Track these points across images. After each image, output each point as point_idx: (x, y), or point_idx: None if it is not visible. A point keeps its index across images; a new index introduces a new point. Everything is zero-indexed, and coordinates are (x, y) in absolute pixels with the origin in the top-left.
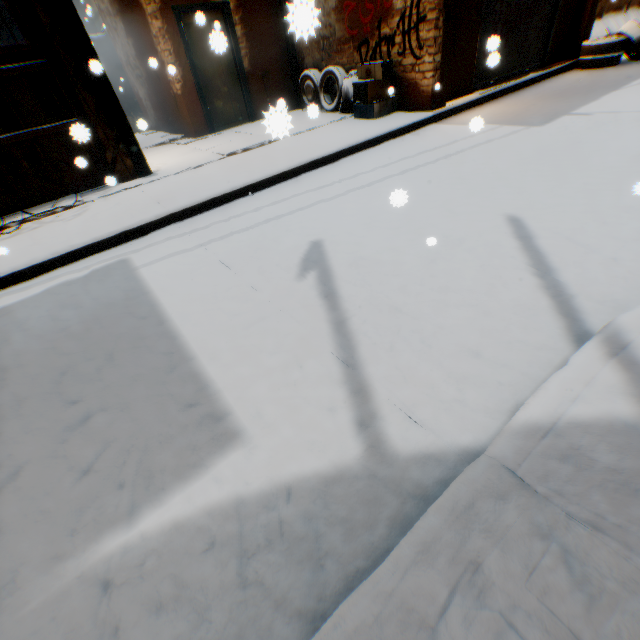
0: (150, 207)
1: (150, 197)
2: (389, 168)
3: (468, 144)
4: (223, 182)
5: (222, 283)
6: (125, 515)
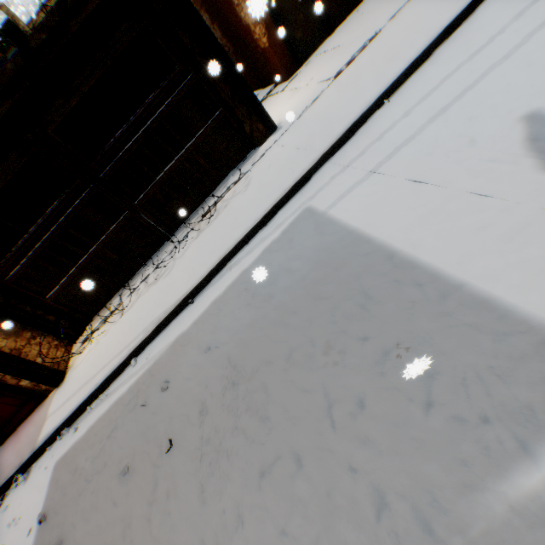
0: (301, 156)
1: (292, 148)
2: None
3: None
4: (353, 104)
5: (430, 201)
6: (516, 452)
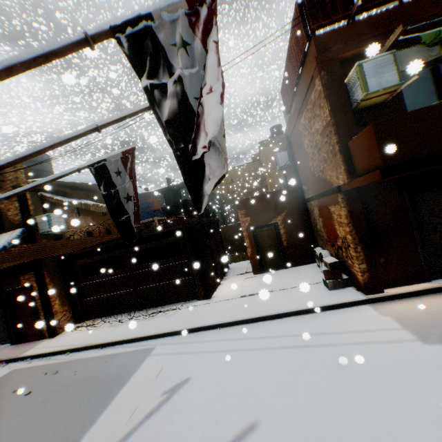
0: (183, 322)
1: (191, 315)
2: (282, 339)
3: (347, 339)
4: (214, 317)
5: (148, 380)
6: None
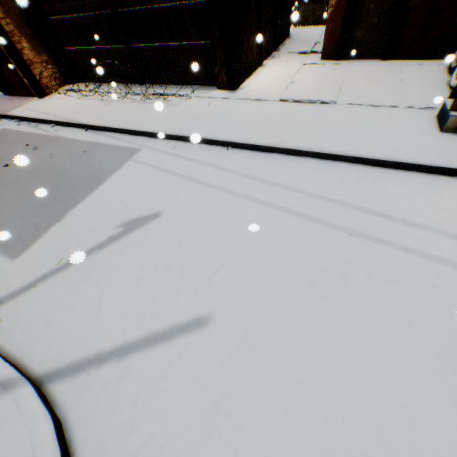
0: (182, 123)
1: (198, 114)
2: (306, 200)
3: (414, 242)
4: (225, 129)
5: (115, 198)
6: None
